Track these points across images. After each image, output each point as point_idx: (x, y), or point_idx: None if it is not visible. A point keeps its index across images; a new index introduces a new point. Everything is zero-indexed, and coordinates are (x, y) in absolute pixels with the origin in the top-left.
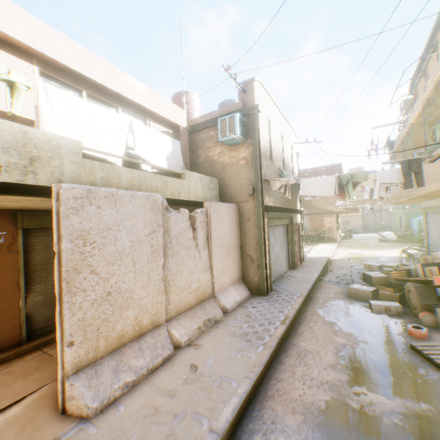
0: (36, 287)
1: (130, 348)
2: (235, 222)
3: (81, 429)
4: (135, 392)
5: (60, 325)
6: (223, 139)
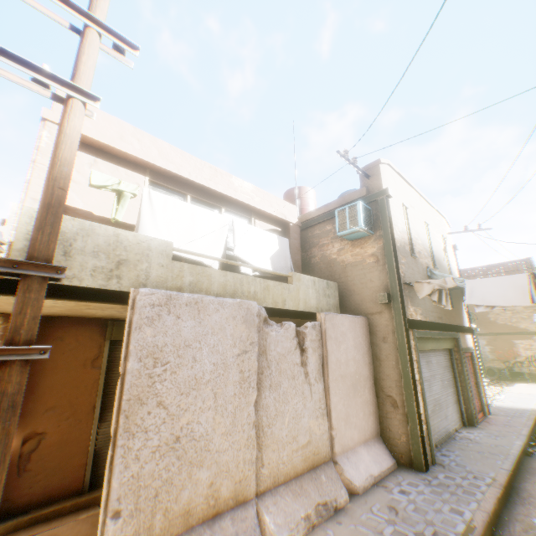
0: (112, 413)
1: (198, 535)
2: (364, 342)
3: None
4: None
5: (108, 480)
6: (342, 232)
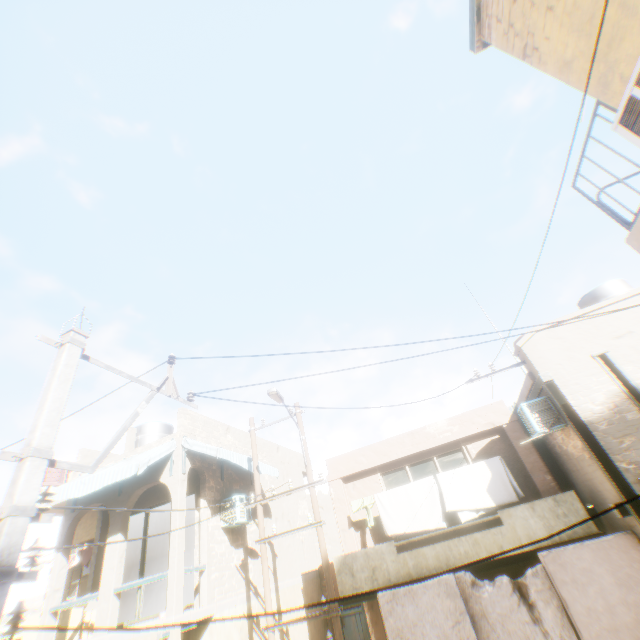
0: None
1: None
2: (637, 571)
3: None
4: None
5: None
6: (533, 436)
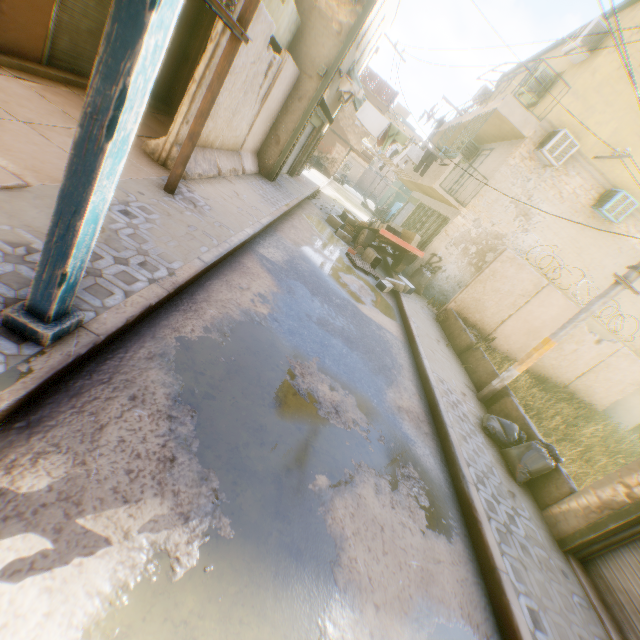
0: None
1: (200, 152)
2: (288, 92)
3: (184, 182)
4: (204, 183)
5: (189, 104)
6: None
